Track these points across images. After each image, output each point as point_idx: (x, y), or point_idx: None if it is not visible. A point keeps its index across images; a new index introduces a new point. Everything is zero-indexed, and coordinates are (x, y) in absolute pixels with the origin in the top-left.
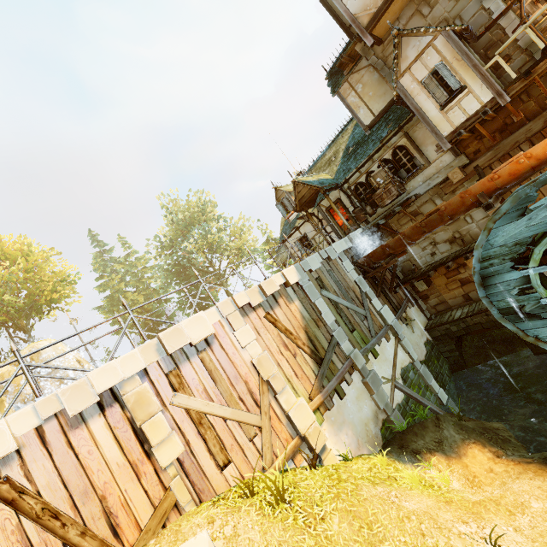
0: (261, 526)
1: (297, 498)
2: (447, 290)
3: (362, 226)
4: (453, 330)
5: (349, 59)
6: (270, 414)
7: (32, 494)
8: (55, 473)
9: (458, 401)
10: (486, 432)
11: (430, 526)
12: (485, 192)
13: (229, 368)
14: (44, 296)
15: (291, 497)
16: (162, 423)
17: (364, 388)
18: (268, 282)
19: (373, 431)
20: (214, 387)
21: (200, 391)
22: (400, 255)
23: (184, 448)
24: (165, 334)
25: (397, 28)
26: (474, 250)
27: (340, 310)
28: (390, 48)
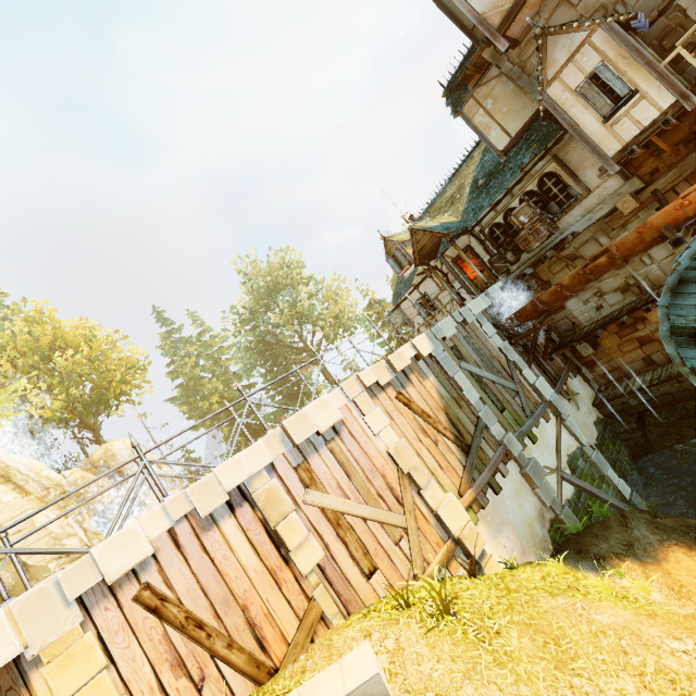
0: (426, 639)
1: (463, 610)
2: (620, 353)
3: (501, 279)
4: (632, 404)
5: (474, 69)
6: (415, 513)
7: (173, 602)
8: (193, 580)
9: (645, 495)
10: (691, 531)
11: (632, 643)
12: (671, 224)
13: (363, 460)
14: (112, 388)
15: (455, 608)
16: (298, 524)
17: (523, 481)
18: (397, 355)
19: (540, 533)
20: (349, 482)
21: (333, 487)
22: (556, 312)
23: (323, 552)
24: (289, 422)
25: (540, 26)
26: (660, 300)
27: (485, 385)
28: (528, 50)
